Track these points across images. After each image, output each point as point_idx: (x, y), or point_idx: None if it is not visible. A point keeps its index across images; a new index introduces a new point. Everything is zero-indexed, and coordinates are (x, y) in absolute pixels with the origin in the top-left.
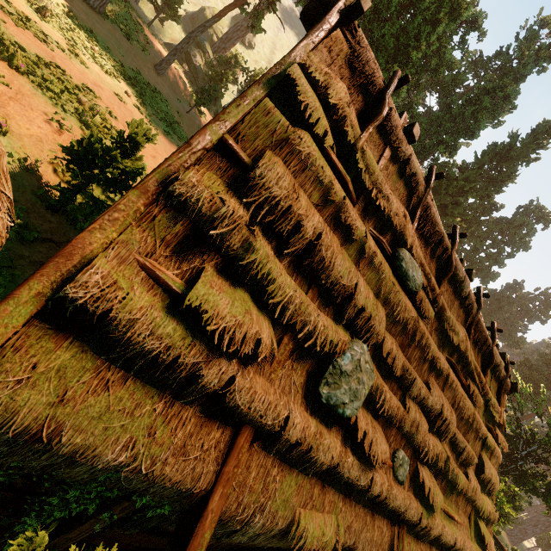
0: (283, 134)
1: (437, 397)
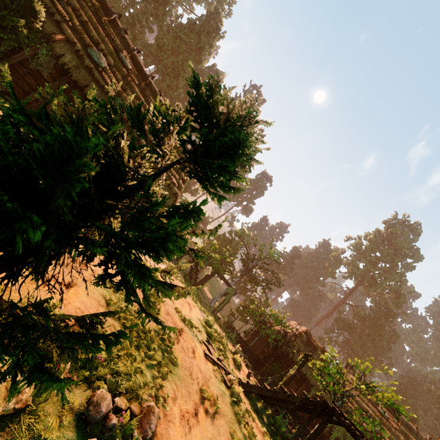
0: None
1: None
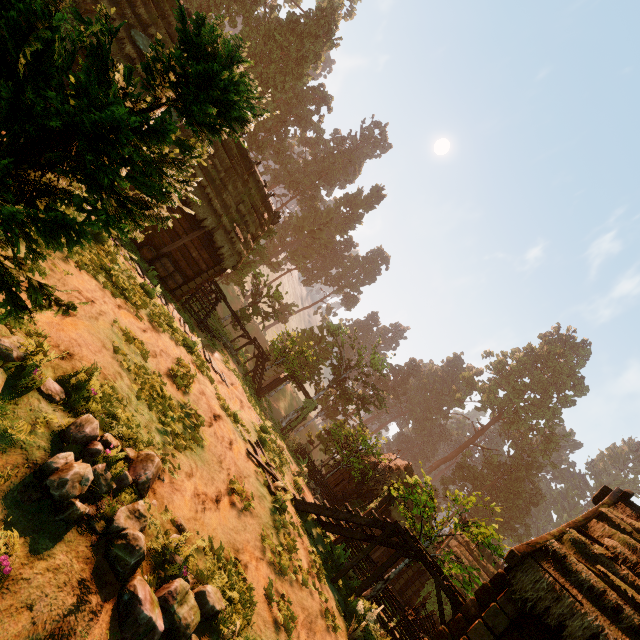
0: None
1: None
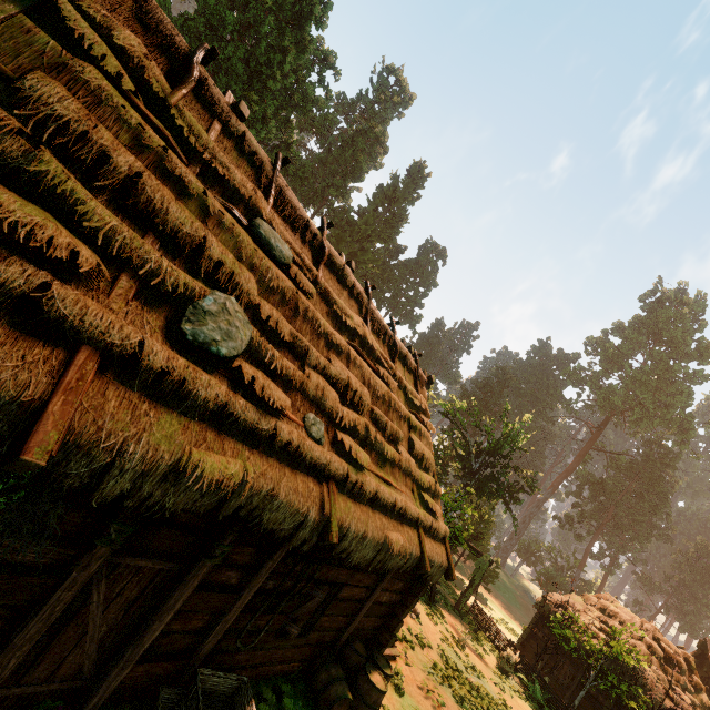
0: (58, 59)
1: (341, 368)
